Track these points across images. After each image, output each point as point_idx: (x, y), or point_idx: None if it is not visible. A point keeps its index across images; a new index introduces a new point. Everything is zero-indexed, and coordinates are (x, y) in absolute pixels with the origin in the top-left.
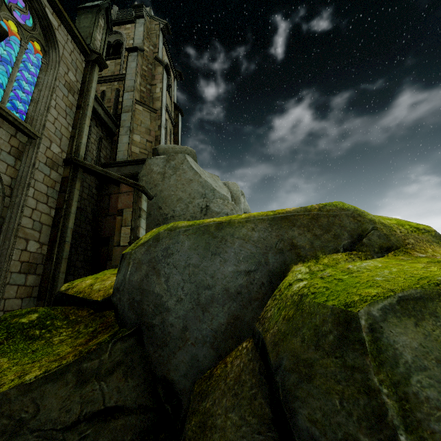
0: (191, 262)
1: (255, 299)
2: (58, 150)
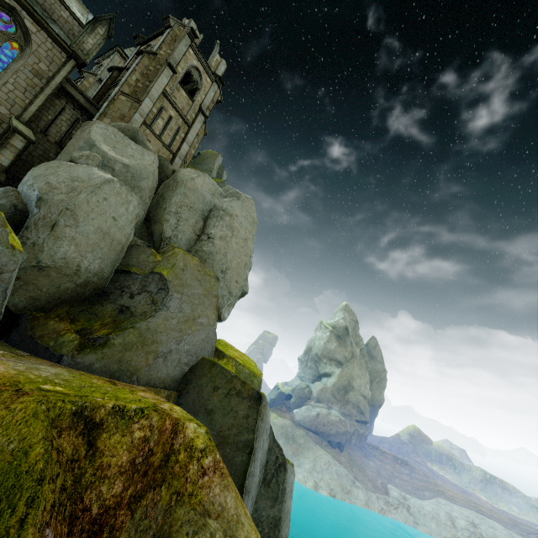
0: None
1: None
2: (6, 112)
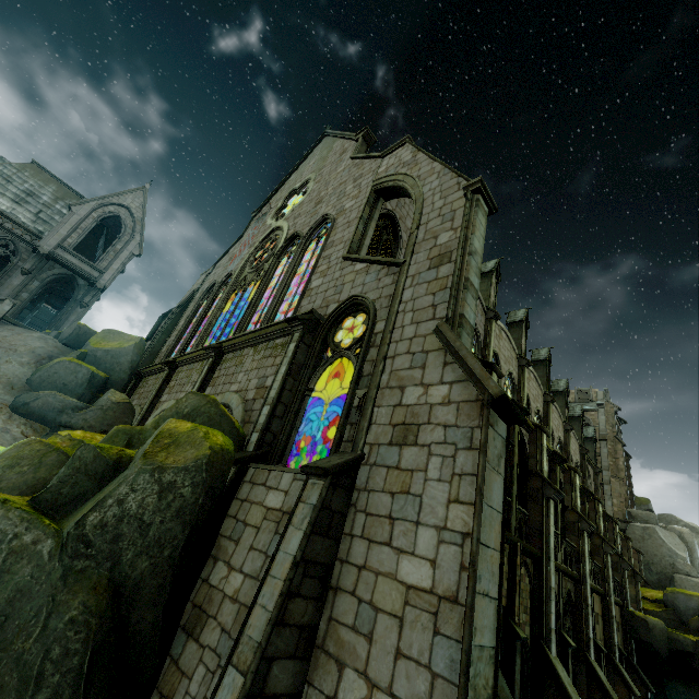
0: (684, 600)
1: (698, 611)
2: None
